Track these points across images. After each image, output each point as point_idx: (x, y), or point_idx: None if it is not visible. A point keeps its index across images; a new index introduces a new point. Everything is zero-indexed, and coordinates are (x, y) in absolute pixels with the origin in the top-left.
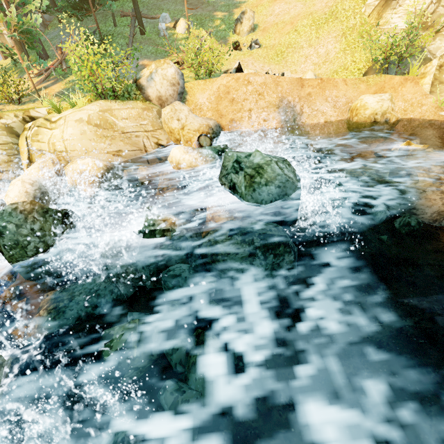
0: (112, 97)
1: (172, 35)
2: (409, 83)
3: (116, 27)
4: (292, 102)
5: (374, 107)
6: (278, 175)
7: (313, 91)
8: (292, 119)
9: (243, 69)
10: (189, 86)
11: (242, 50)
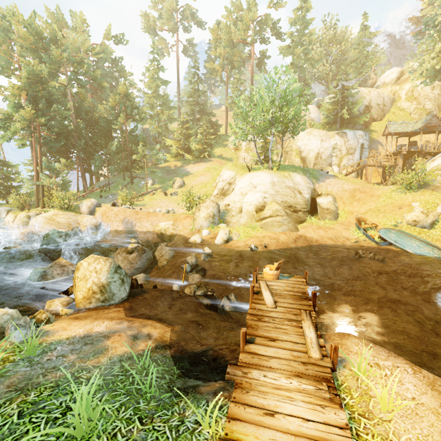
0: (64, 209)
1: (145, 186)
2: (189, 218)
3: (124, 181)
4: (131, 220)
5: (162, 227)
6: (51, 237)
7: (142, 217)
8: (131, 227)
9: (154, 204)
10: (98, 209)
11: (167, 196)
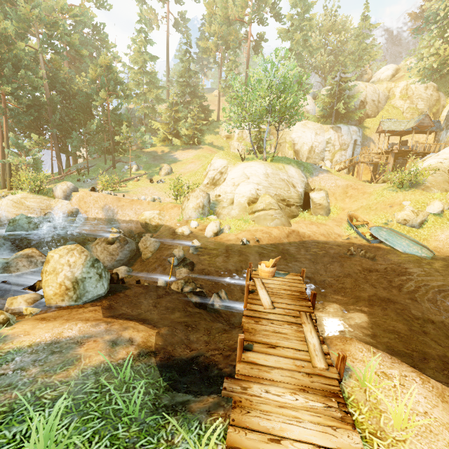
0: (35, 192)
1: (128, 171)
2: (177, 208)
3: (106, 164)
4: (112, 207)
5: (147, 216)
6: (18, 223)
7: (125, 204)
8: (112, 215)
9: (139, 191)
10: (74, 193)
11: (153, 183)
